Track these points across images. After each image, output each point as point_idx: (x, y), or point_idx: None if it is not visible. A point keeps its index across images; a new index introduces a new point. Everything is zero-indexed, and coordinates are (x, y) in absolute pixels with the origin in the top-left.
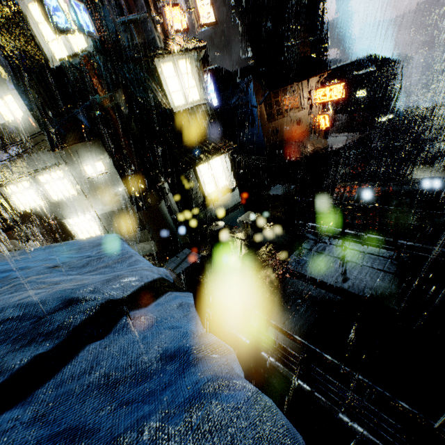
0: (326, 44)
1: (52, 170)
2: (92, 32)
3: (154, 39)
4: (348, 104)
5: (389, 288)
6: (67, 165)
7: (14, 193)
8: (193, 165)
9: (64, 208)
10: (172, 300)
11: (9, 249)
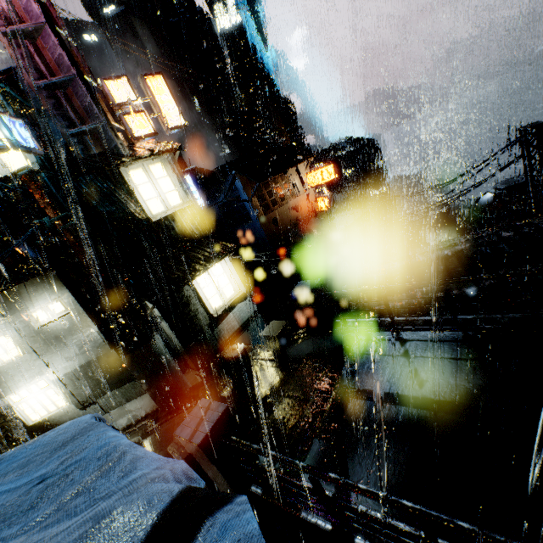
0: (302, 133)
1: None
2: (33, 148)
3: (116, 147)
4: (340, 184)
5: (476, 381)
6: (5, 315)
7: None
8: (188, 279)
9: (2, 380)
10: (217, 540)
11: None
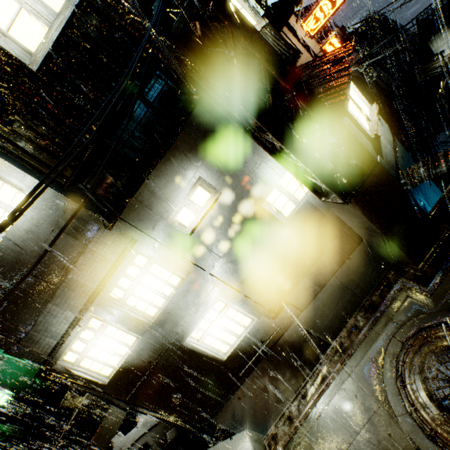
0: None
1: (126, 262)
2: None
3: None
4: None
5: None
6: (147, 233)
7: (84, 354)
8: (347, 79)
9: (176, 318)
10: None
11: None
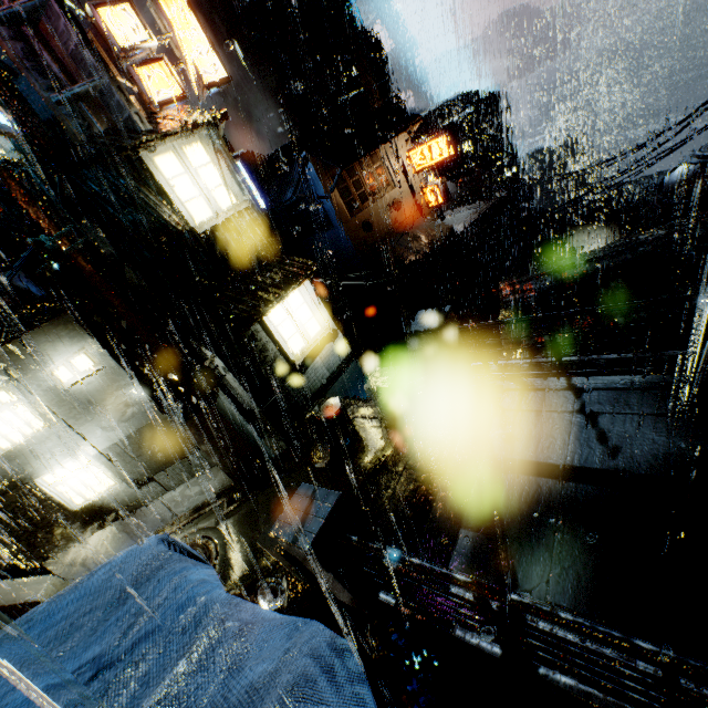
0: (396, 90)
1: None
2: (4, 124)
3: (129, 119)
4: (451, 166)
5: (700, 447)
6: (15, 377)
7: None
8: (257, 314)
9: (28, 458)
10: None
11: None
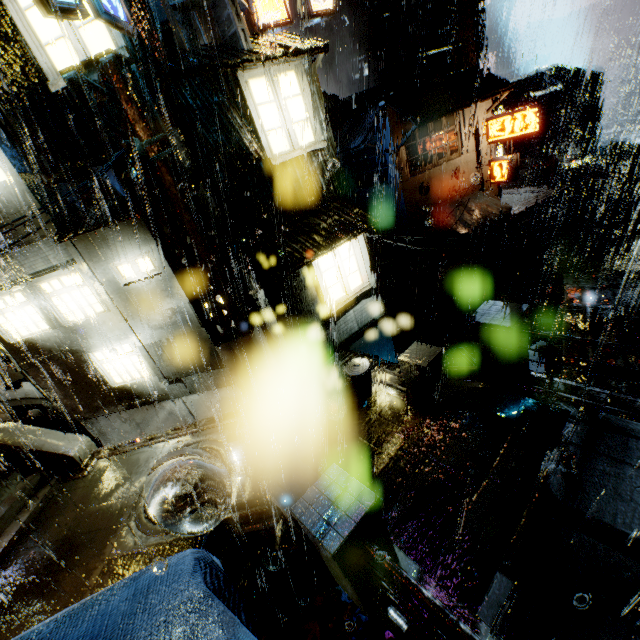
0: (484, 53)
1: (63, 272)
2: (122, 19)
3: (234, 35)
4: (519, 143)
5: None
6: (89, 263)
7: (2, 312)
8: (309, 257)
9: (86, 335)
10: None
11: (0, 400)
